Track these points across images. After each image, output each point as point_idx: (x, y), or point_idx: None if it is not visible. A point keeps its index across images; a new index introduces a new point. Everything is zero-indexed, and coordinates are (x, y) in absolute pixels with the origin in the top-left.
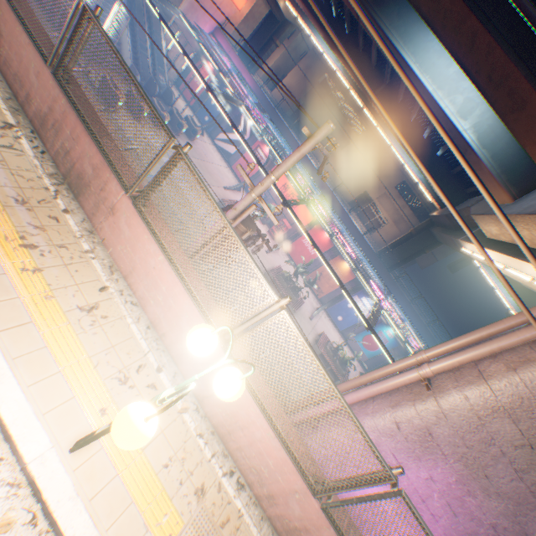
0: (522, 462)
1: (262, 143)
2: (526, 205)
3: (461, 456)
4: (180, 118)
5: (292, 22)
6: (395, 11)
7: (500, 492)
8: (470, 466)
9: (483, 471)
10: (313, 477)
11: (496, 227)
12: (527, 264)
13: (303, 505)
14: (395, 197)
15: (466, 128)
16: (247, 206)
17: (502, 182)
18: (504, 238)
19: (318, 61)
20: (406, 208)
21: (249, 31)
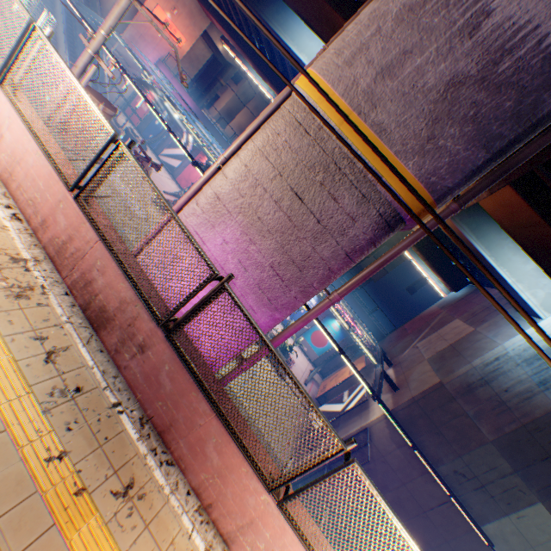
0: (279, 193)
1: (204, 156)
2: None
3: (241, 209)
4: (118, 126)
5: (233, 64)
6: (275, 9)
7: (271, 230)
8: (248, 215)
9: (257, 215)
10: (69, 175)
11: None
12: None
13: (67, 214)
14: None
15: None
16: (87, 65)
17: None
18: None
19: (264, 103)
20: None
21: (195, 71)
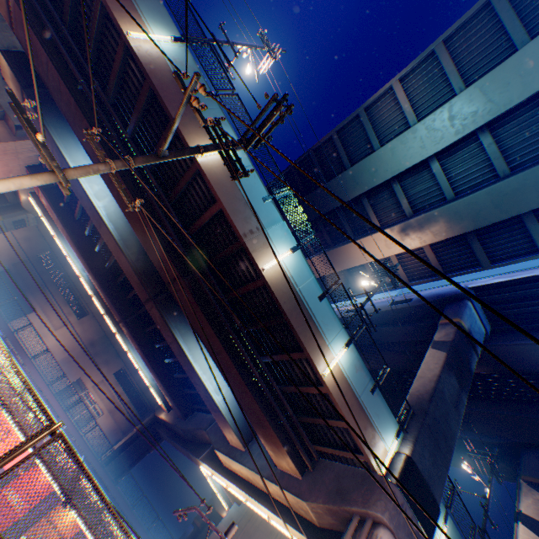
0: None
1: None
2: (259, 462)
3: None
4: None
5: (31, 210)
6: (179, 318)
7: None
8: None
9: None
10: None
11: (238, 466)
12: (267, 508)
13: None
14: (115, 383)
15: (220, 400)
16: None
17: (240, 436)
18: (242, 474)
19: (43, 237)
20: (125, 395)
21: None
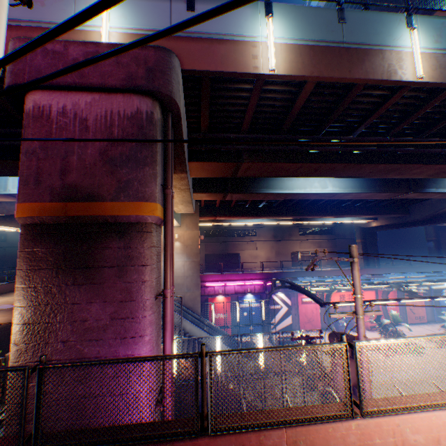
0: None
1: (301, 294)
2: None
3: None
4: None
5: None
6: (431, 183)
7: None
8: None
9: None
10: None
11: None
12: None
13: None
14: (305, 237)
15: None
16: None
17: None
18: None
19: None
20: (315, 236)
21: None
